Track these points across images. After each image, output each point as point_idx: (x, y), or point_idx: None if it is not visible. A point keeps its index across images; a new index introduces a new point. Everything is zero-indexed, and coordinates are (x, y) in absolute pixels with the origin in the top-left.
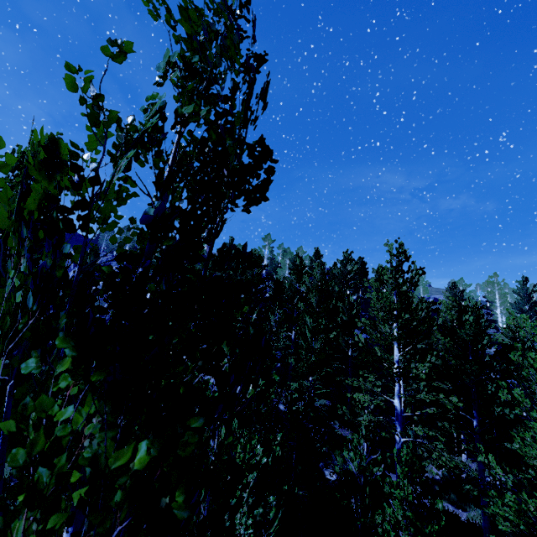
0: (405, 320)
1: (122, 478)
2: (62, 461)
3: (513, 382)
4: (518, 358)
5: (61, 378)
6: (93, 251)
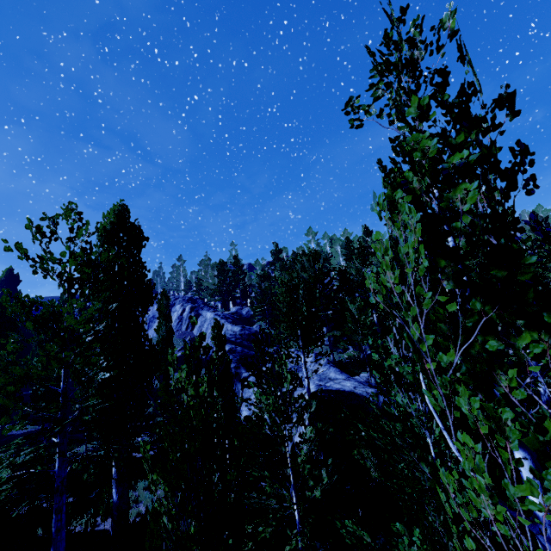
0: None
1: None
2: None
3: None
4: None
5: (531, 348)
6: (163, 295)
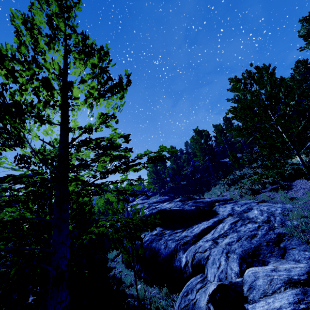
0: None
1: None
2: None
3: None
4: None
5: None
6: None
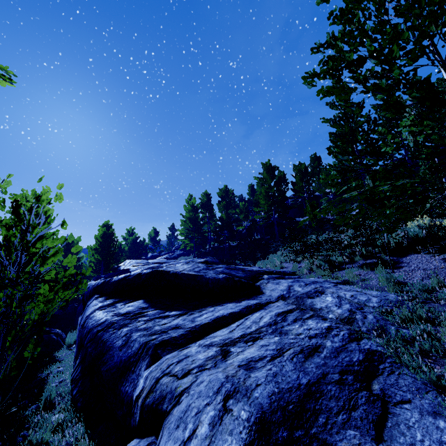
0: None
1: None
2: None
3: None
4: None
5: None
6: None
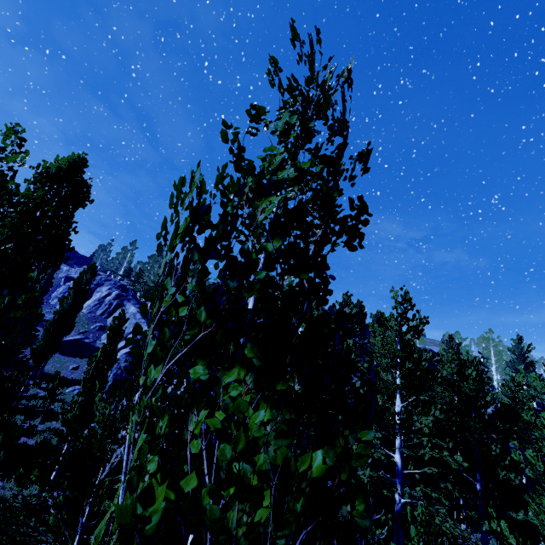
0: (407, 370)
1: (304, 482)
2: (260, 461)
3: (511, 445)
4: (530, 417)
5: (231, 388)
6: (91, 269)
